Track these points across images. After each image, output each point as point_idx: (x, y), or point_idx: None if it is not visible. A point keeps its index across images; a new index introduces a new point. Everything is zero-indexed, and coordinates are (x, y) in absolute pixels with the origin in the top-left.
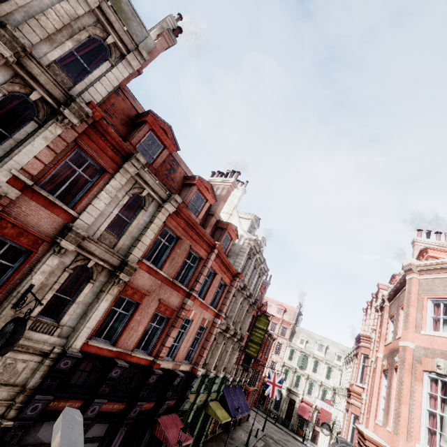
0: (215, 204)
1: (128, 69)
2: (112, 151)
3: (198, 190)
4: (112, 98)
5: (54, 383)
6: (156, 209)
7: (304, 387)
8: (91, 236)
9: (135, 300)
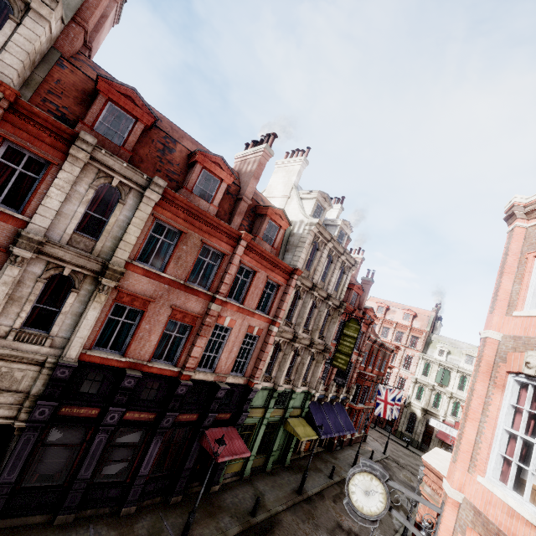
0: (244, 185)
1: (40, 23)
2: (49, 136)
3: (204, 168)
4: (56, 73)
5: (57, 390)
6: (138, 201)
7: (445, 408)
8: (59, 241)
9: (137, 308)
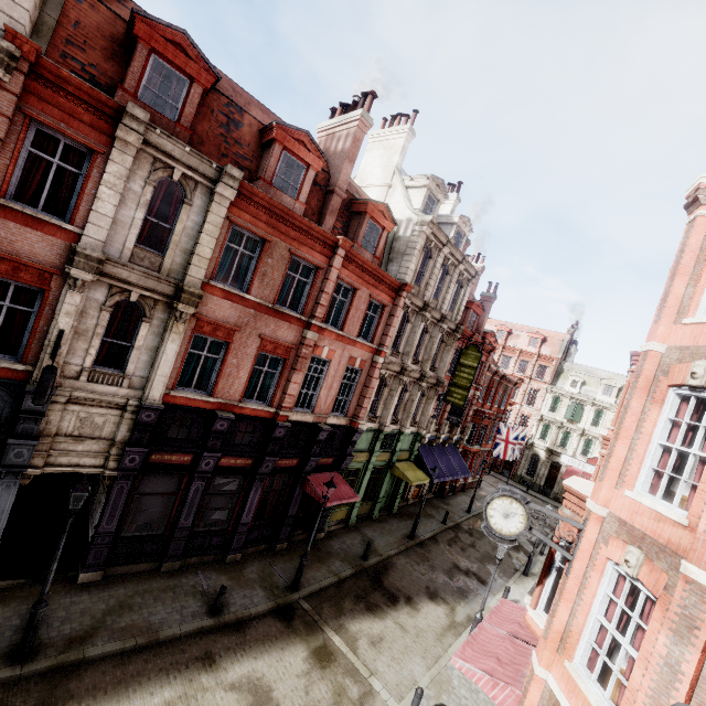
0: (336, 172)
1: None
2: (86, 112)
3: (284, 150)
4: (71, 11)
5: (145, 436)
6: (208, 200)
7: (575, 447)
8: (119, 258)
9: (221, 339)
